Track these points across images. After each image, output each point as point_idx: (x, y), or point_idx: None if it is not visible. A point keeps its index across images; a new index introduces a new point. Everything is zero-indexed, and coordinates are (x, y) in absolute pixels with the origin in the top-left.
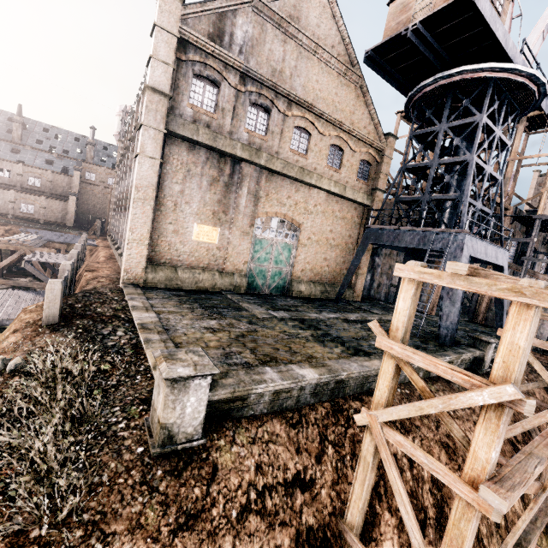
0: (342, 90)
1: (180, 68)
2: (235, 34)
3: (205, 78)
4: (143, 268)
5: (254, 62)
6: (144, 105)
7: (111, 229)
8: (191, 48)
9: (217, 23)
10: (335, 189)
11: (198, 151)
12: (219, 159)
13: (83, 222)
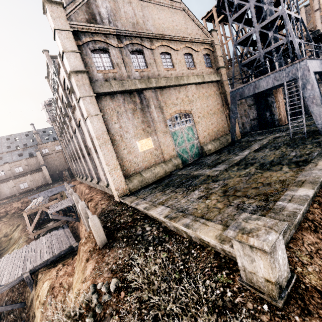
0: (175, 16)
1: (81, 51)
2: (101, 12)
3: (98, 50)
4: (124, 183)
5: (120, 25)
6: (74, 85)
7: (75, 172)
8: (81, 34)
9: (87, 10)
10: (198, 80)
11: (116, 97)
12: (130, 96)
13: (56, 177)
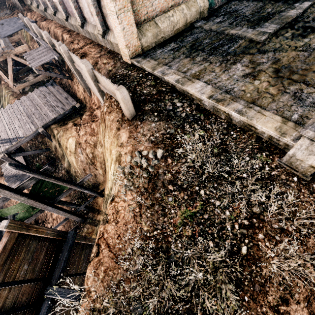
0: None
1: None
2: None
3: None
4: (136, 37)
5: None
6: None
7: None
8: None
9: None
10: None
11: None
12: None
13: None
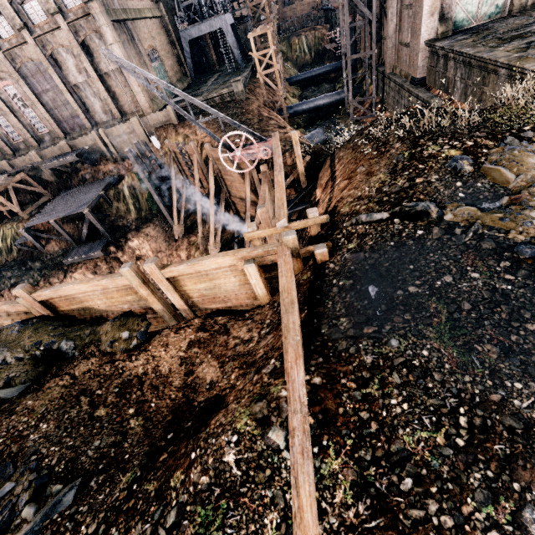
0: None
1: None
2: None
3: None
4: (151, 104)
5: None
6: (96, 11)
7: None
8: None
9: None
10: (150, 14)
11: (115, 26)
12: (121, 26)
13: None
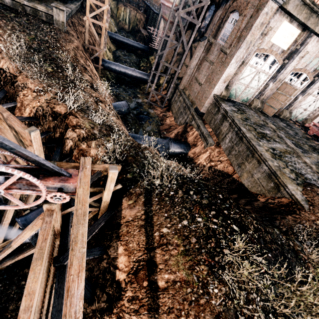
0: None
1: None
2: None
3: None
4: None
5: None
6: None
7: None
8: None
9: None
10: None
11: None
12: None
13: None
